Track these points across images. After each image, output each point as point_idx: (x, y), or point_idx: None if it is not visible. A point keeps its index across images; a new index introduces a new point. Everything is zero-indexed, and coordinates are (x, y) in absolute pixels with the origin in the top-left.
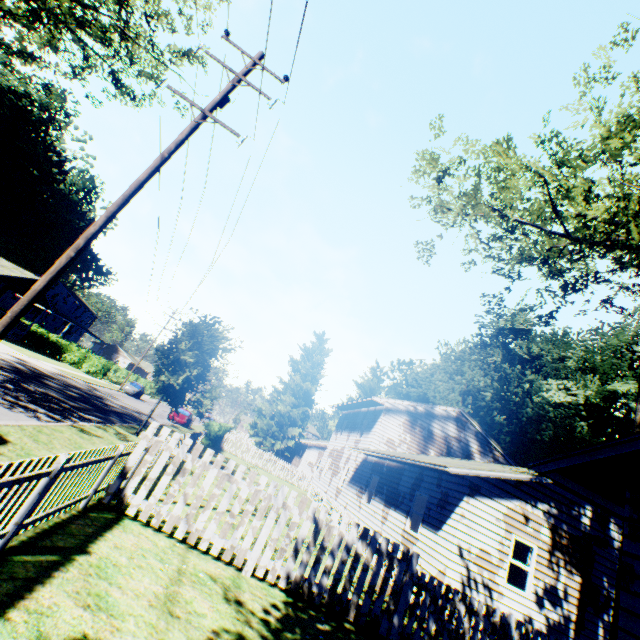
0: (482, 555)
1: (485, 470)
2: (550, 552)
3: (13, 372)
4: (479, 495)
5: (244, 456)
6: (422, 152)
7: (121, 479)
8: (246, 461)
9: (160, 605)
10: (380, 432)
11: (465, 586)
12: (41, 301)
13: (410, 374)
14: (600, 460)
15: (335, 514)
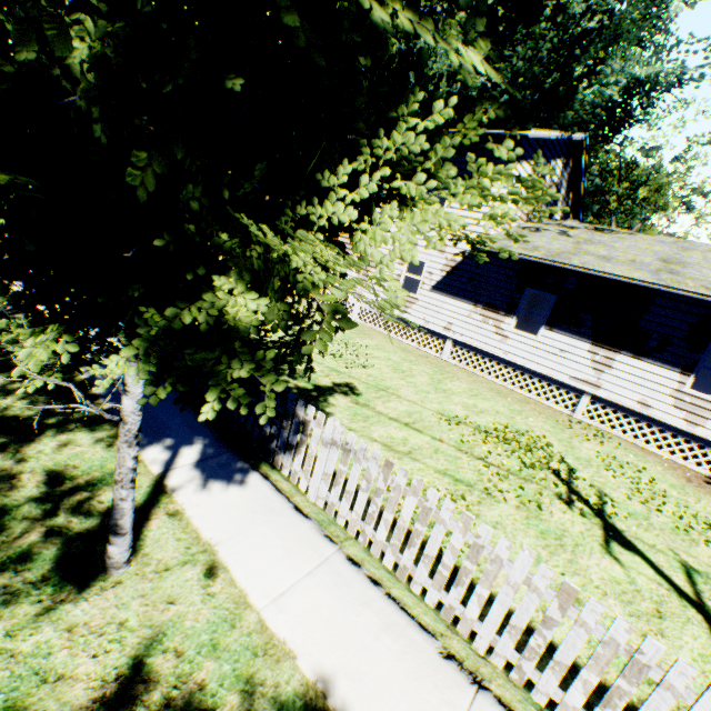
0: None
1: None
2: None
3: None
4: None
5: None
6: None
7: None
8: None
9: None
10: None
11: None
12: None
13: None
14: None
15: None
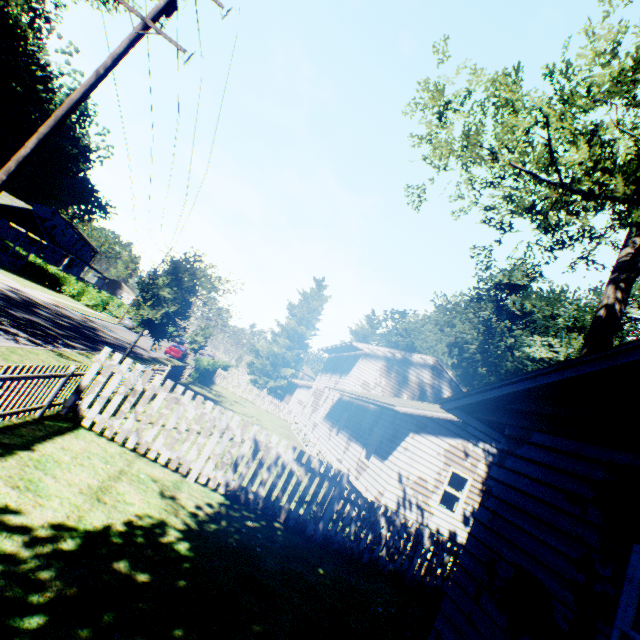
0: (419, 482)
1: (431, 411)
2: (483, 484)
3: (1, 299)
4: (424, 432)
5: (235, 391)
6: (424, 81)
7: (77, 396)
8: (237, 395)
9: (90, 493)
10: (357, 375)
11: (400, 505)
12: (35, 232)
13: (401, 324)
14: (488, 400)
15: (275, 437)
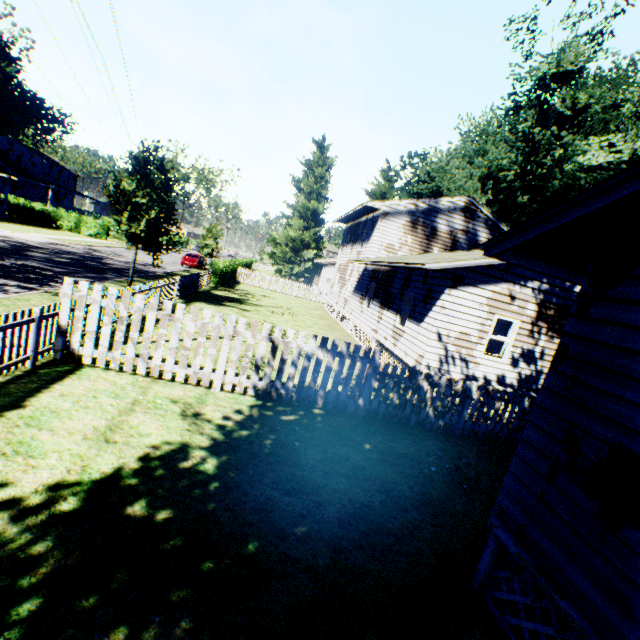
0: (461, 337)
1: (468, 260)
2: (533, 324)
3: None
4: (462, 286)
5: (261, 285)
6: None
7: (62, 337)
8: (264, 289)
9: (97, 437)
10: (378, 240)
11: (442, 363)
12: None
13: (422, 168)
14: (562, 227)
15: (290, 331)
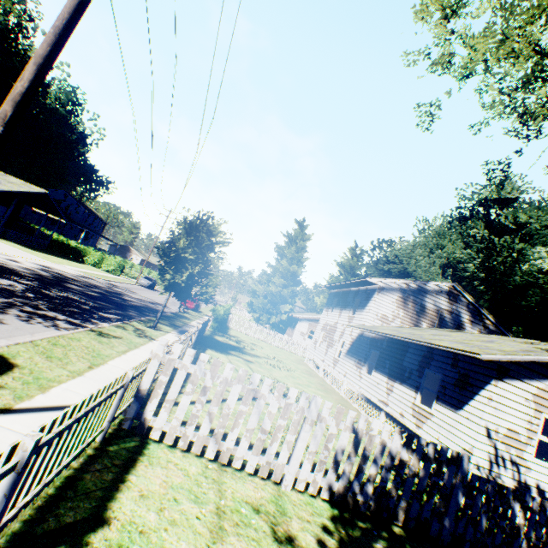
0: (510, 434)
1: (520, 355)
2: None
3: (35, 280)
4: (508, 378)
5: (247, 332)
6: None
7: (137, 403)
8: (249, 336)
9: None
10: (374, 310)
11: (492, 463)
12: (54, 213)
13: (390, 252)
14: None
15: (375, 422)
